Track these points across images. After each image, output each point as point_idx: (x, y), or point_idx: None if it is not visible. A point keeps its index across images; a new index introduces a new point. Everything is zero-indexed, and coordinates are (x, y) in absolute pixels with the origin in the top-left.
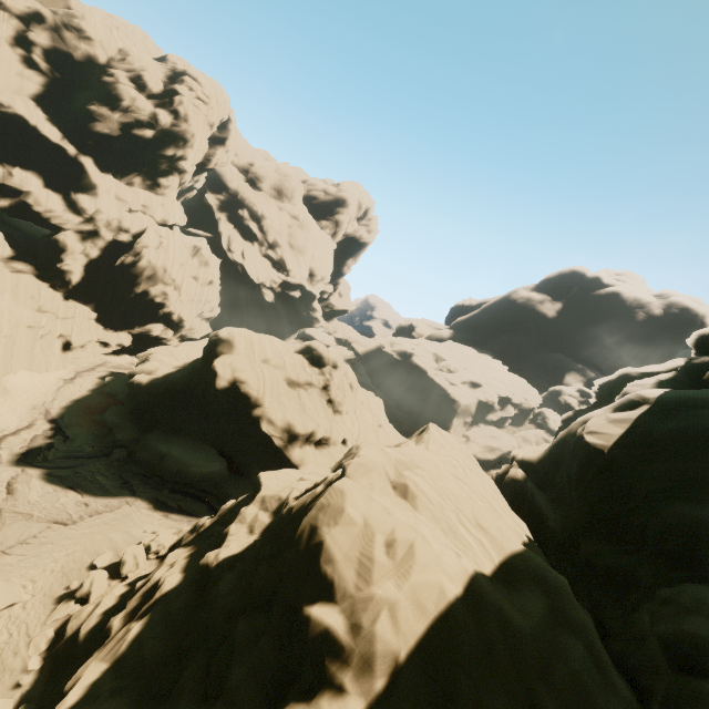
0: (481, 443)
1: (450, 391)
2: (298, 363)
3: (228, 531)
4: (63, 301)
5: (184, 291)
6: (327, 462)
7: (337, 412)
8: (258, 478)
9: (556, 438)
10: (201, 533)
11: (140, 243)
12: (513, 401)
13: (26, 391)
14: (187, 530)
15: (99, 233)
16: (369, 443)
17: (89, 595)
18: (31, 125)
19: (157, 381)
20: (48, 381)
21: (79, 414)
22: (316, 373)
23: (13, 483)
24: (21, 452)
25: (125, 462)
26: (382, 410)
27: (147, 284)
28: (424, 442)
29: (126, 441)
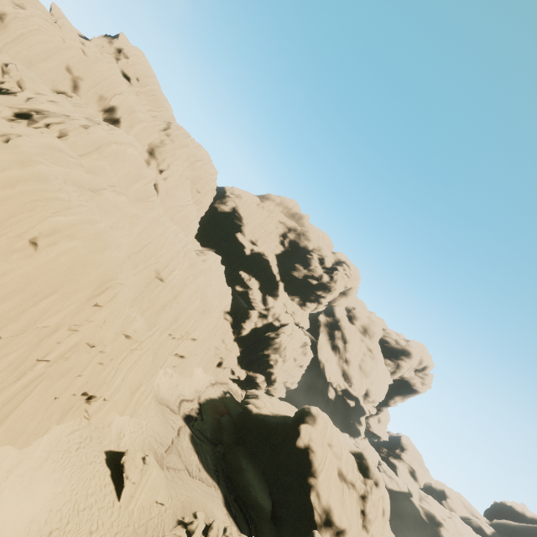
0: None
1: None
2: (350, 462)
3: None
4: (233, 341)
5: (286, 364)
6: None
7: (364, 527)
8: (313, 533)
9: None
10: None
11: (282, 329)
12: None
13: (197, 379)
14: None
15: (267, 316)
16: None
17: (193, 532)
18: (270, 265)
19: (260, 416)
20: (206, 379)
21: (210, 408)
22: (360, 479)
23: (180, 430)
24: (187, 414)
25: (220, 456)
26: None
27: (272, 351)
28: None
29: (226, 442)
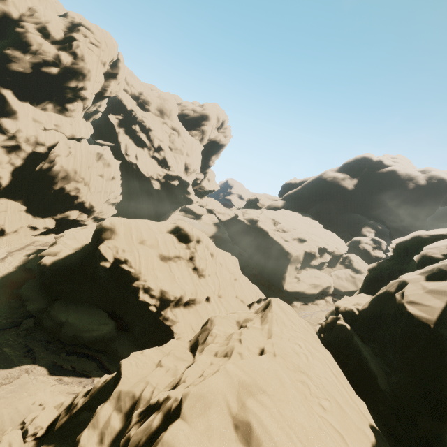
0: (308, 282)
1: (285, 246)
2: (169, 241)
3: (79, 440)
4: None
5: (92, 186)
6: (193, 319)
7: (201, 276)
8: (120, 365)
9: (374, 297)
10: (72, 416)
11: (53, 153)
12: (328, 250)
13: None
14: (67, 404)
15: (20, 147)
16: (221, 317)
17: None
18: None
19: (58, 262)
20: None
21: (2, 289)
22: (183, 248)
23: None
24: None
25: (32, 330)
26: (237, 265)
27: (63, 182)
28: (268, 322)
29: (35, 311)
